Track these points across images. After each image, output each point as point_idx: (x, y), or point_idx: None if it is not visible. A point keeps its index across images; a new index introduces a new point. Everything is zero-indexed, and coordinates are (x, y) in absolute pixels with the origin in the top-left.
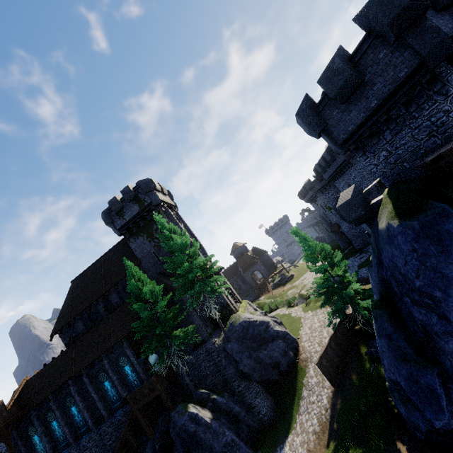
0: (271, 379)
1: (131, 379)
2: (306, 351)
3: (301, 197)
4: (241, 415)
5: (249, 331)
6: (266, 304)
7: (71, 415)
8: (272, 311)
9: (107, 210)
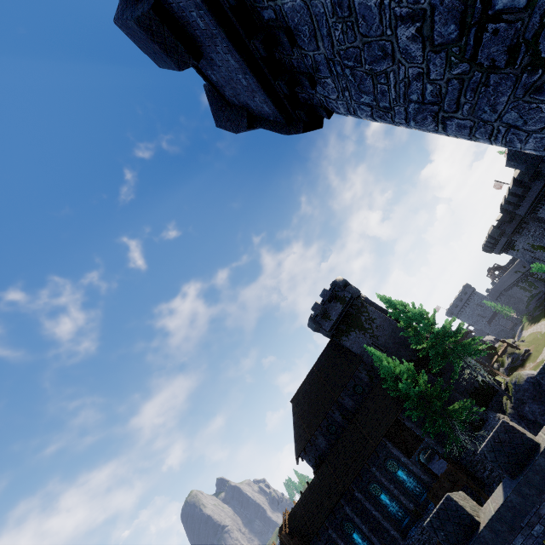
0: None
1: (410, 486)
2: None
3: (489, 249)
4: None
5: (542, 387)
6: None
7: (355, 544)
8: None
9: (312, 317)
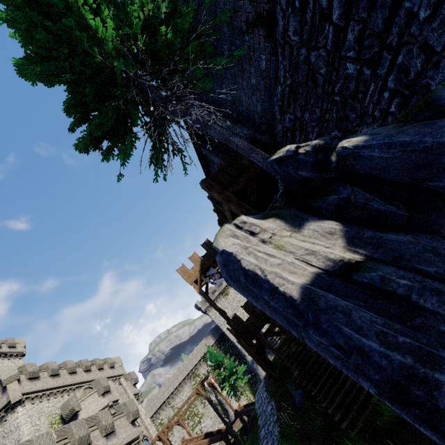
0: None
1: None
2: None
3: None
4: None
5: None
6: None
7: None
8: None
9: None
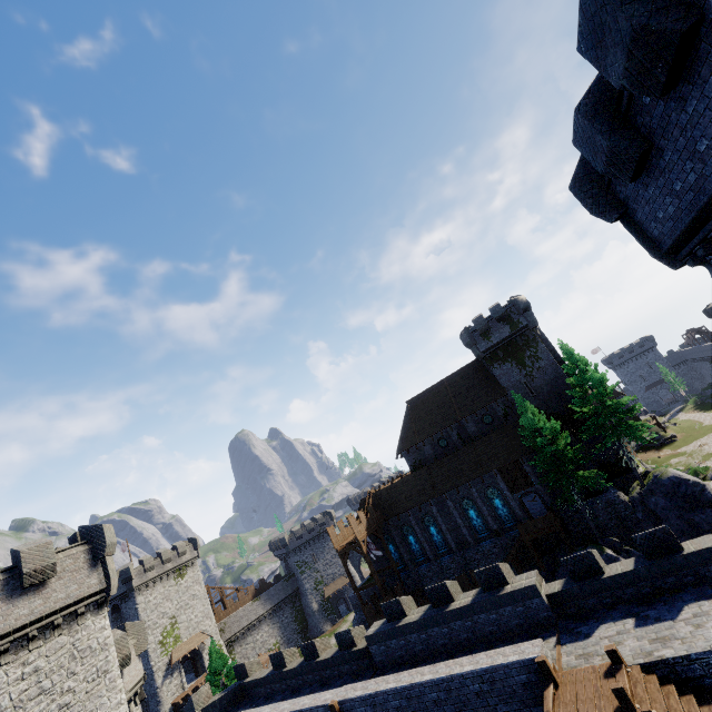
0: None
1: (501, 514)
2: None
3: None
4: None
5: (680, 489)
6: None
7: (430, 534)
8: None
9: (469, 330)
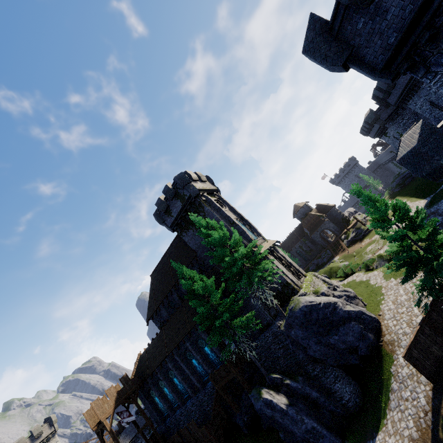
0: (350, 364)
1: (212, 358)
2: (391, 332)
3: (365, 133)
4: (320, 401)
5: (312, 316)
6: (339, 268)
7: (175, 384)
8: (347, 275)
9: (157, 211)
